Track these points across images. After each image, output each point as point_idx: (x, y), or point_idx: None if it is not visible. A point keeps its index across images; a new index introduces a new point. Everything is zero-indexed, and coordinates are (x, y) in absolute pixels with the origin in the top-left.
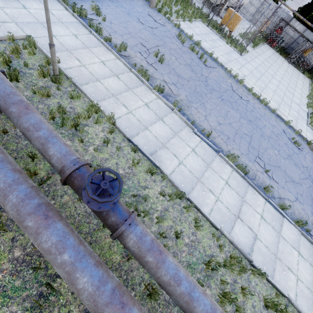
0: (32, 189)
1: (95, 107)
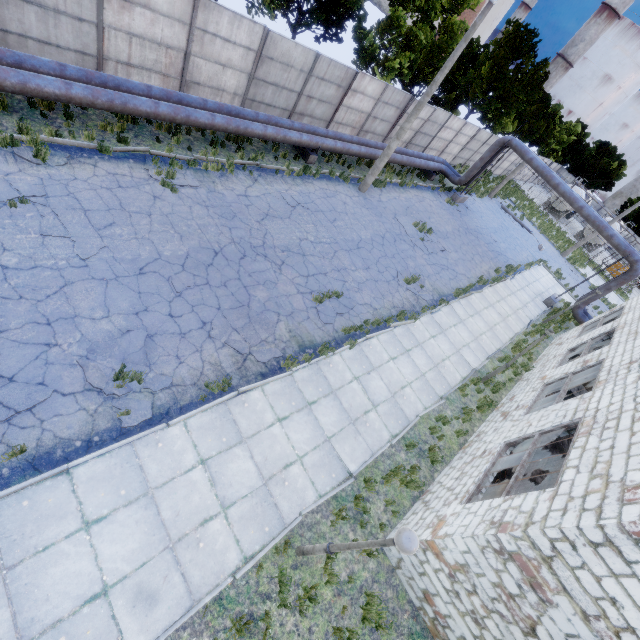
0: None
1: None
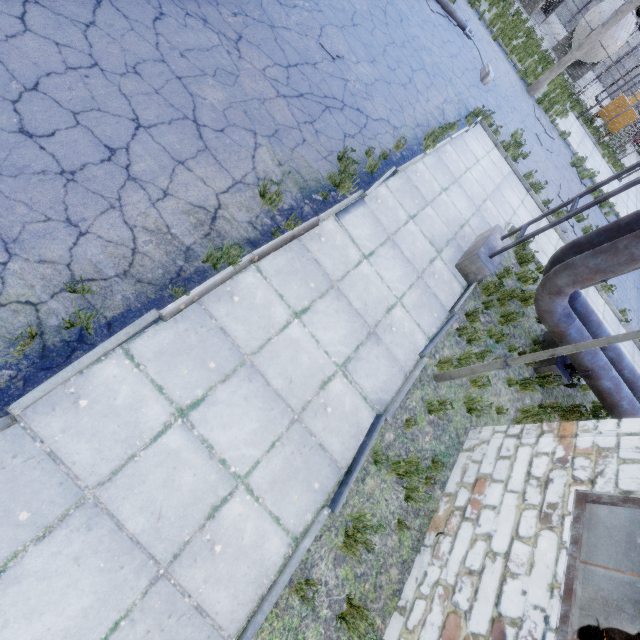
0: None
1: None
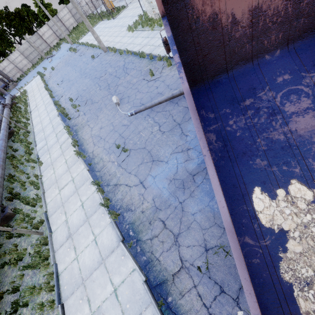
0: (2, 109)
1: (25, 96)
